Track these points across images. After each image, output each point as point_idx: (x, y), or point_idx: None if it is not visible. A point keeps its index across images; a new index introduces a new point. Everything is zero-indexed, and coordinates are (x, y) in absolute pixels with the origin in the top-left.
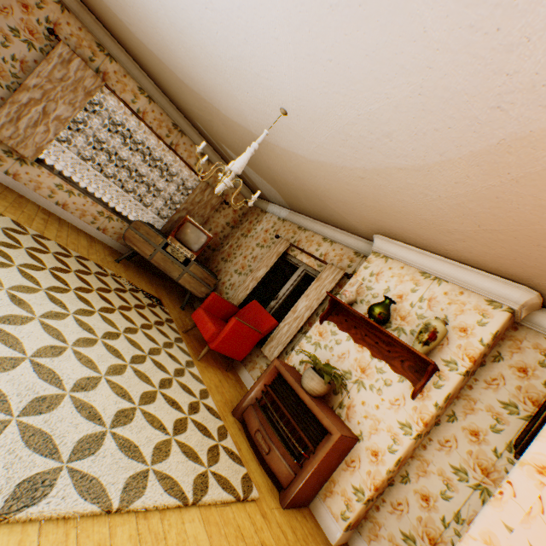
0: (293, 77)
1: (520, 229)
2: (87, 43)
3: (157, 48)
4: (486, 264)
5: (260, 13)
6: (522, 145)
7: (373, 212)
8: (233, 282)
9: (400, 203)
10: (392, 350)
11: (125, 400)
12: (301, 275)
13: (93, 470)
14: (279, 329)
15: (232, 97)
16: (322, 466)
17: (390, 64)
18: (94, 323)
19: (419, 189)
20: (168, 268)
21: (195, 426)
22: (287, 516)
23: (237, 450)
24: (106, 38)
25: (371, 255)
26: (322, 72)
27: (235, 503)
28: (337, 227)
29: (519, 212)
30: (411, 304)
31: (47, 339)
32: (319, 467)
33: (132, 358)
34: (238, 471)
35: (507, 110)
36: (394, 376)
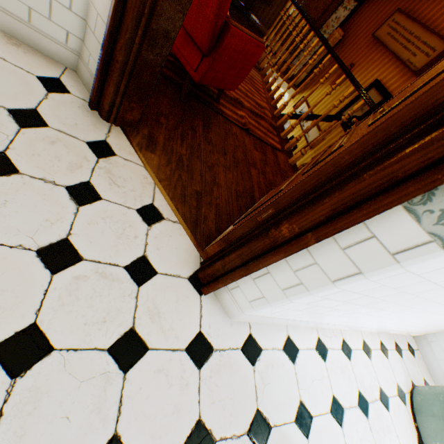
0: None
1: None
2: None
3: None
4: None
5: None
6: None
7: None
8: None
9: None
10: None
11: None
12: None
13: None
14: None
15: None
16: None
17: None
18: None
19: None
20: None
21: None
22: None
23: None
24: None
25: None
26: None
27: None
28: None
29: None
30: None
31: None
32: None
33: None
34: None
35: None
36: None
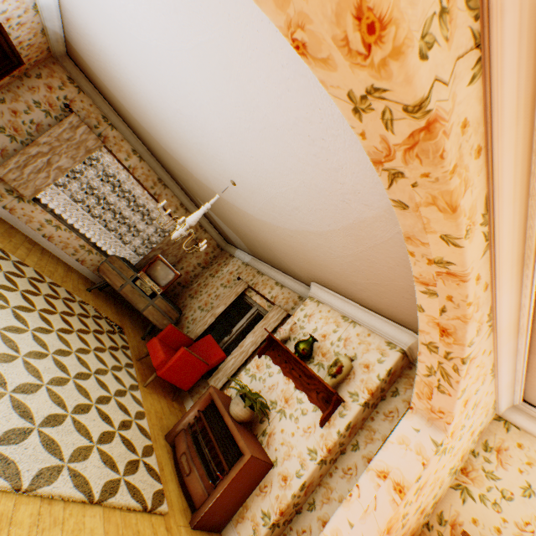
0: (234, 162)
1: (389, 284)
2: (95, 115)
3: (147, 126)
4: (384, 311)
5: (209, 122)
6: (365, 226)
7: (305, 263)
8: (195, 317)
9: (319, 258)
10: (311, 382)
11: (60, 407)
12: (254, 314)
13: (13, 455)
14: (226, 362)
15: (199, 167)
16: (233, 486)
17: (284, 166)
18: (49, 340)
19: (326, 248)
20: (135, 299)
21: (122, 440)
22: (193, 535)
23: (160, 469)
24: (111, 113)
25: (307, 299)
26: (250, 163)
27: (141, 512)
28: (287, 273)
29: (383, 270)
30: (332, 342)
31: (3, 347)
32: (230, 487)
33: (77, 374)
34: (153, 486)
35: (349, 203)
36: (310, 406)
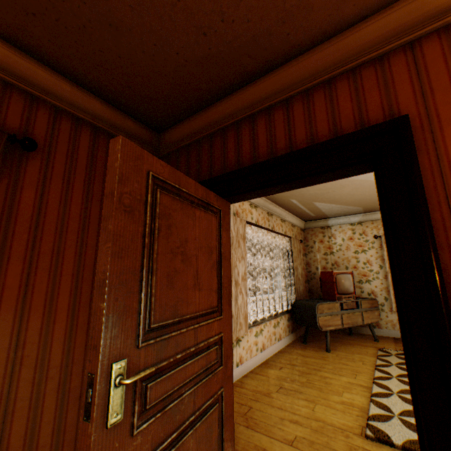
0: None
1: None
2: None
3: None
4: None
5: None
6: None
7: None
8: (369, 291)
9: None
10: None
11: None
12: None
13: None
14: None
15: None
16: None
17: None
18: None
19: None
20: (353, 320)
21: None
22: None
23: None
24: None
25: None
26: None
27: None
28: None
29: None
30: None
31: None
32: None
33: None
34: None
35: None
36: None
